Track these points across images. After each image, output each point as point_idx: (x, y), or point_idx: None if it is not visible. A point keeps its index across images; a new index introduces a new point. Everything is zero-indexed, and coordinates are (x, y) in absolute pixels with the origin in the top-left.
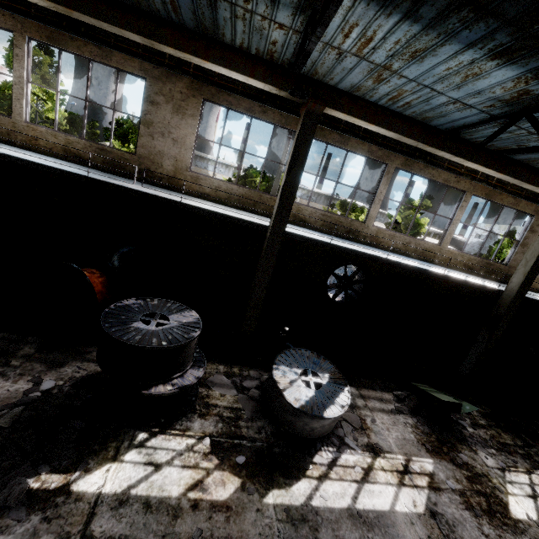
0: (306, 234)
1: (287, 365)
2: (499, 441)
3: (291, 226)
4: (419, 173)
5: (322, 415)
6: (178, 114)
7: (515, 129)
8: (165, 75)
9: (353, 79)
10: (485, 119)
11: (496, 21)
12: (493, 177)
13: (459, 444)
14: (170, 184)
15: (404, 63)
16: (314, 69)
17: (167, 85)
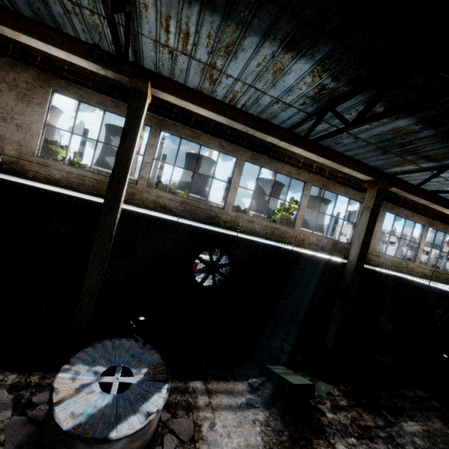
0: (154, 214)
1: (88, 362)
2: (360, 425)
3: (147, 210)
4: (266, 166)
5: (105, 436)
6: (24, 101)
7: (329, 126)
8: (9, 65)
9: (193, 81)
10: (304, 118)
11: (274, 7)
12: (325, 170)
13: (315, 438)
14: (12, 169)
15: (224, 60)
16: (159, 72)
17: (10, 74)
